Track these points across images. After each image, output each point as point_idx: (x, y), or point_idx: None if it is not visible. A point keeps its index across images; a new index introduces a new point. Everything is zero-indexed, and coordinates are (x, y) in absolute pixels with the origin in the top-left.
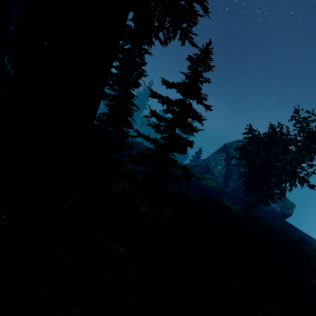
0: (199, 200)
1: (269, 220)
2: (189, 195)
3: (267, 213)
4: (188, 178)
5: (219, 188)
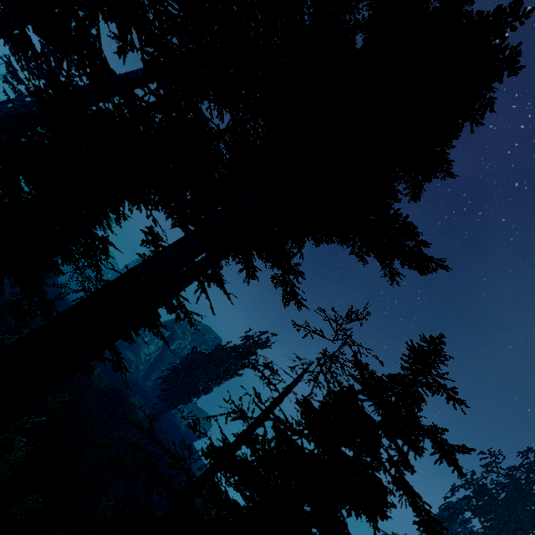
0: (103, 390)
1: (174, 438)
2: (91, 379)
3: (178, 429)
4: (118, 369)
5: (136, 378)
